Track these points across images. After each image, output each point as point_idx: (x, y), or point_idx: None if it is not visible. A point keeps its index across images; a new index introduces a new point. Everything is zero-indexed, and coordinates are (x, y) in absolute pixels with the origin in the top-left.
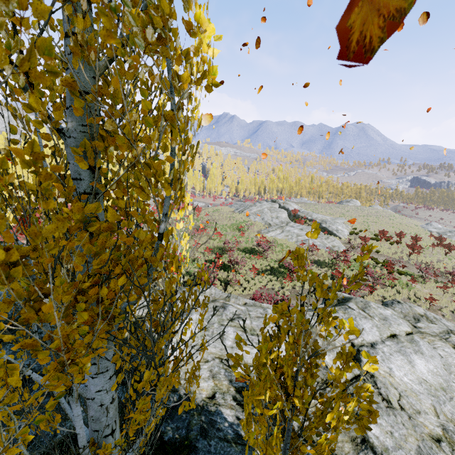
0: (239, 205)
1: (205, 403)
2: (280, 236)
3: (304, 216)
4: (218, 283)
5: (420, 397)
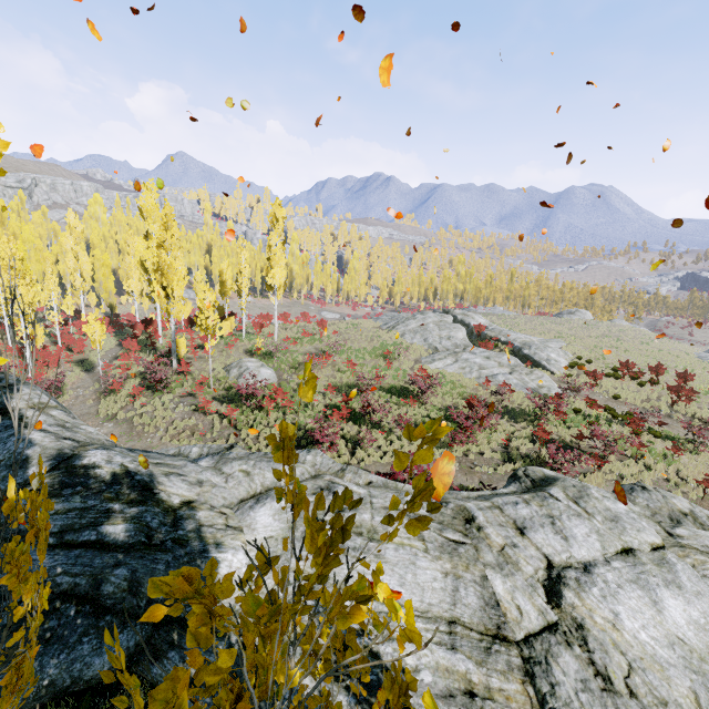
0: (389, 318)
1: None
2: (451, 368)
3: (494, 336)
4: (342, 443)
5: (669, 674)
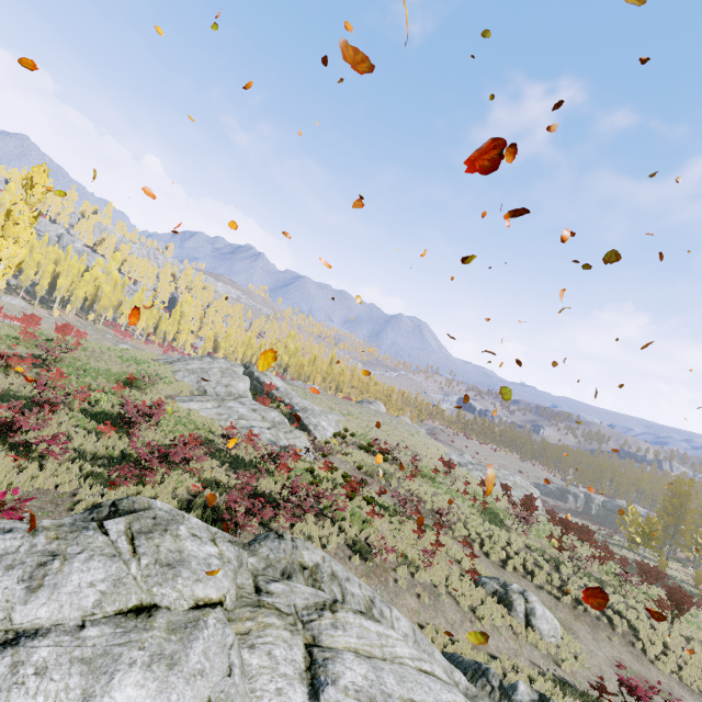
0: None
1: None
2: (207, 412)
3: (280, 396)
4: None
5: None
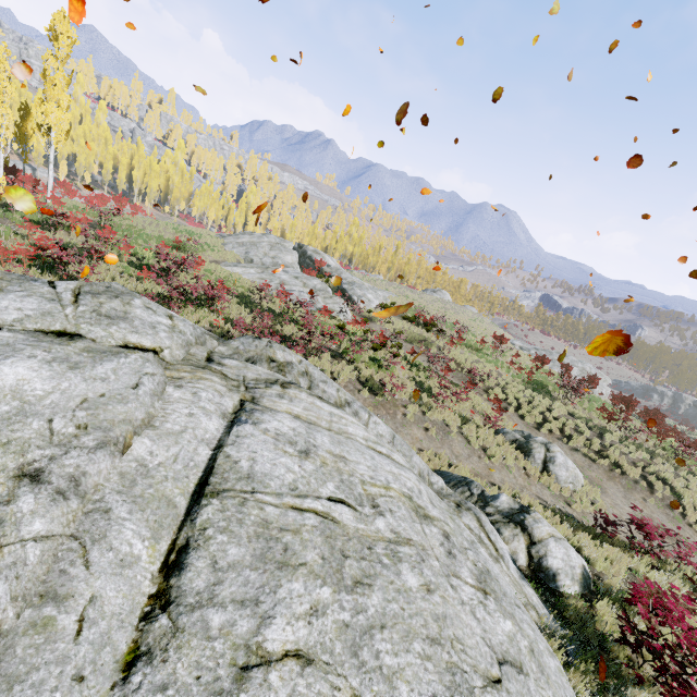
0: None
1: None
2: (249, 276)
3: (328, 272)
4: None
5: None
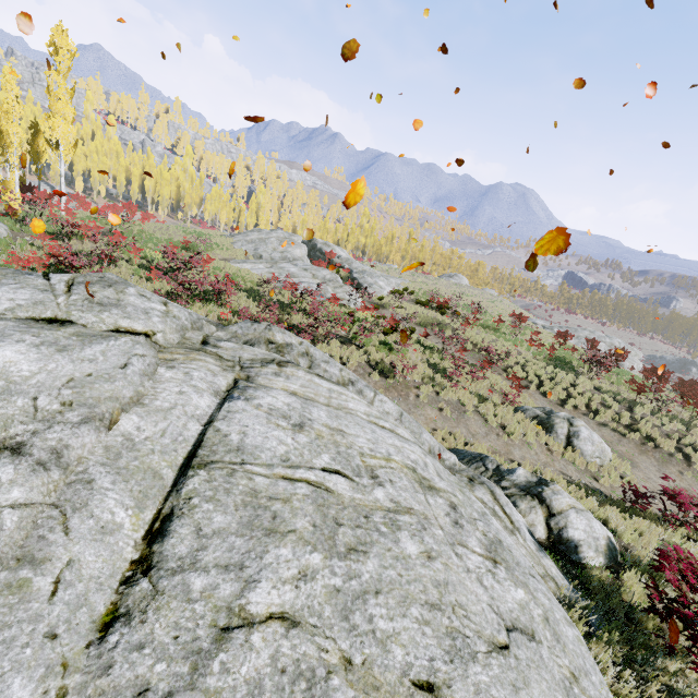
0: None
1: None
2: (258, 271)
3: (339, 262)
4: None
5: None
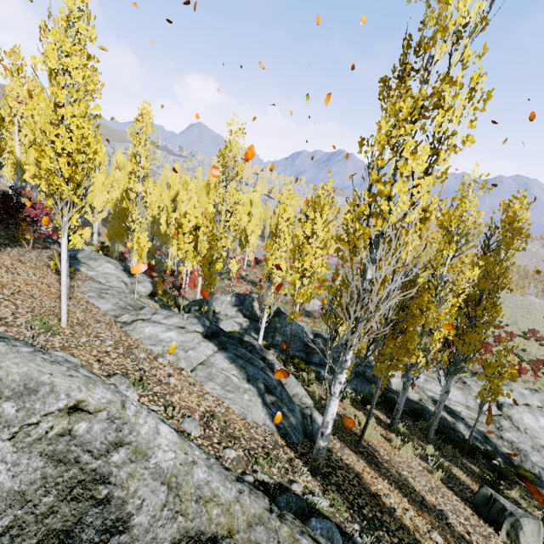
0: None
1: (418, 401)
2: None
3: None
4: None
5: (539, 433)
